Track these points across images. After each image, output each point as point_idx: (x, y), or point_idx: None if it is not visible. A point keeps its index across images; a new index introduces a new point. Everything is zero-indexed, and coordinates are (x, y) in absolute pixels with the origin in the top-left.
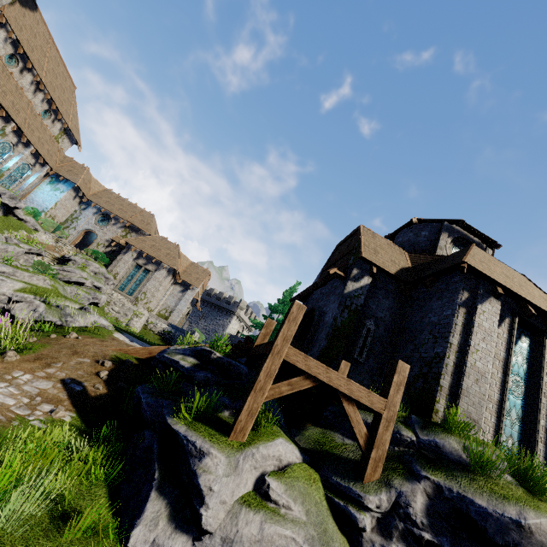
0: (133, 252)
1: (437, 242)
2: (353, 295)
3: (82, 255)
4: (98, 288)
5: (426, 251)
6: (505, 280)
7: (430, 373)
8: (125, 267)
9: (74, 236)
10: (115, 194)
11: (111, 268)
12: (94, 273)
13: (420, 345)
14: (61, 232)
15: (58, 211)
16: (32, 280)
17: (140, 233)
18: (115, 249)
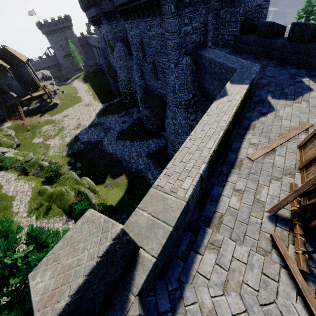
0: None
1: None
2: (14, 77)
3: None
4: None
5: None
6: (22, 58)
7: (33, 81)
8: None
9: None
10: None
11: None
12: None
13: (26, 78)
14: None
15: None
16: None
17: None
18: None
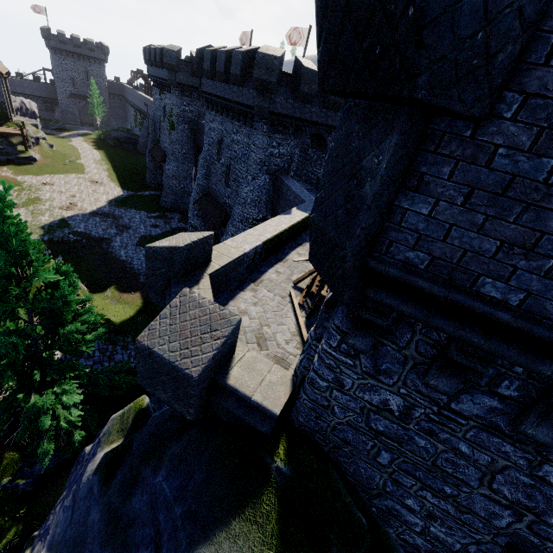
0: None
1: None
2: None
3: None
4: None
5: None
6: None
7: (3, 107)
8: None
9: None
10: None
11: None
12: None
13: None
14: None
15: None
16: None
17: None
18: None
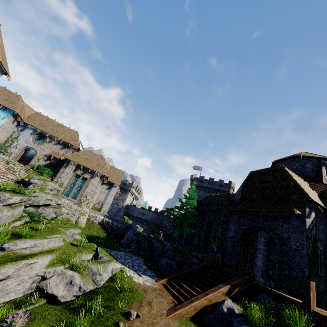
0: (72, 165)
1: (320, 173)
2: (310, 228)
3: (38, 177)
4: (60, 204)
5: (314, 179)
6: None
7: None
8: (67, 178)
9: (16, 153)
10: (45, 116)
11: (56, 180)
12: (50, 190)
13: None
14: (5, 152)
15: (0, 134)
16: (49, 244)
17: (71, 148)
18: (53, 161)
